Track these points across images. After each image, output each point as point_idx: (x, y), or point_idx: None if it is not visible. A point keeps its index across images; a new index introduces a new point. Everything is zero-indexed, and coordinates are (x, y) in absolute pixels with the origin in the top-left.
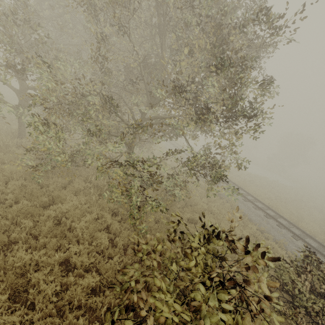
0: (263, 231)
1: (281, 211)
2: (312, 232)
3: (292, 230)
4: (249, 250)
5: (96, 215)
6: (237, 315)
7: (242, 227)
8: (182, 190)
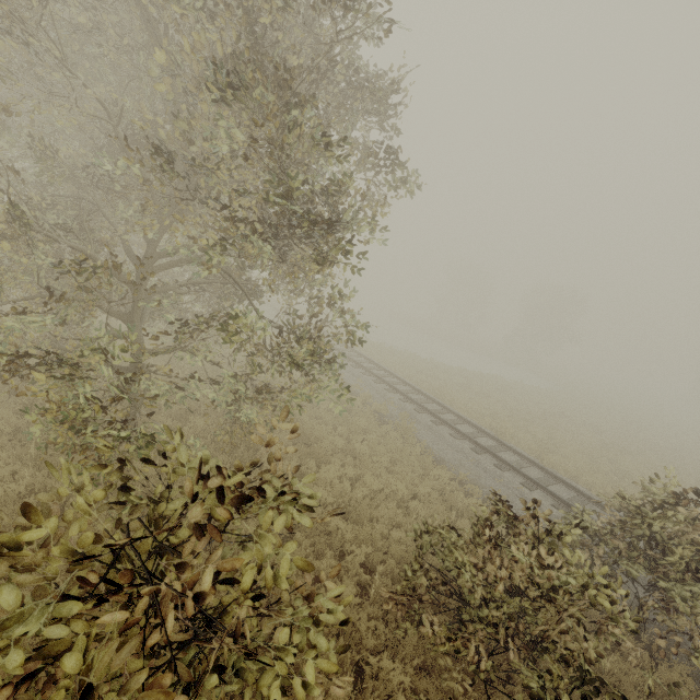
0: (465, 482)
1: (513, 437)
2: (568, 471)
3: (524, 472)
4: (270, 500)
5: (22, 488)
6: (251, 662)
7: (419, 478)
8: (261, 408)
